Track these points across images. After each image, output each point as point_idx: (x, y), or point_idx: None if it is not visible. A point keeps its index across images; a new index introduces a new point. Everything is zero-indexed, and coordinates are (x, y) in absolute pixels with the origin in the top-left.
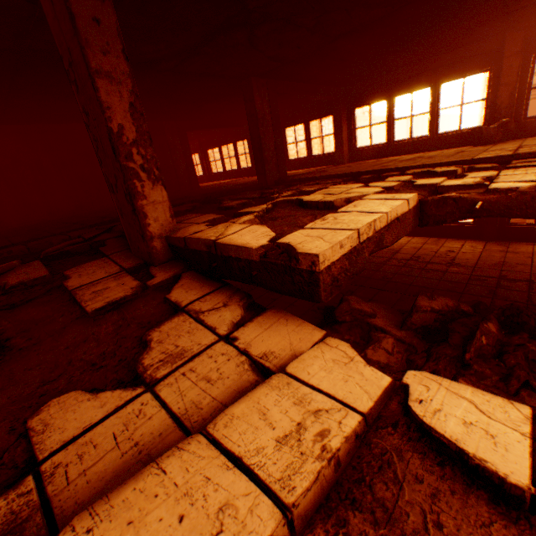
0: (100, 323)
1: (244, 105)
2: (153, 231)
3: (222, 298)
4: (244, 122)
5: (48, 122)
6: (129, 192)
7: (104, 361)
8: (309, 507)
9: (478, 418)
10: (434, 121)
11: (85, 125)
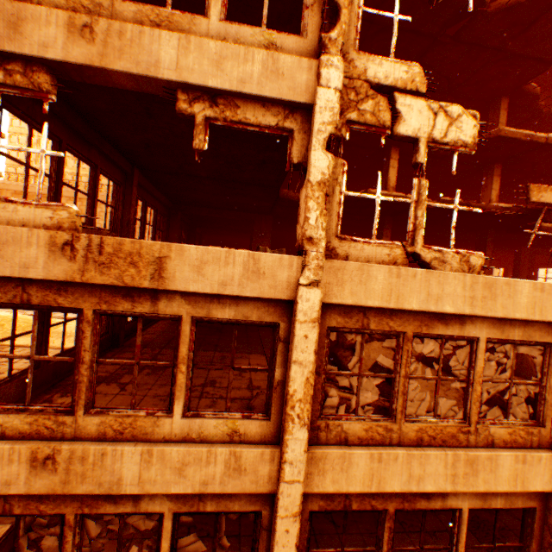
0: None
1: (510, 252)
2: None
3: None
4: (504, 258)
5: None
6: None
7: None
8: None
9: None
10: None
11: None
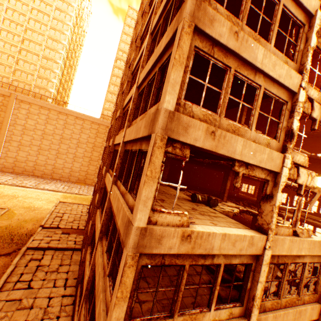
0: None
1: None
2: None
3: None
4: (256, 182)
5: (221, 172)
6: None
7: None
8: None
9: None
10: (318, 209)
11: None
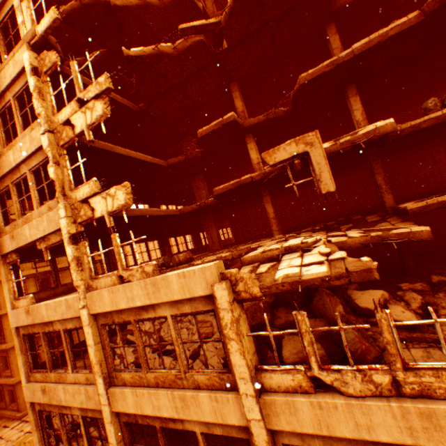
0: (369, 224)
1: None
2: (386, 206)
3: (397, 220)
4: None
5: (367, 169)
6: (380, 197)
7: (368, 227)
8: (383, 230)
9: (416, 227)
10: None
11: (383, 165)
